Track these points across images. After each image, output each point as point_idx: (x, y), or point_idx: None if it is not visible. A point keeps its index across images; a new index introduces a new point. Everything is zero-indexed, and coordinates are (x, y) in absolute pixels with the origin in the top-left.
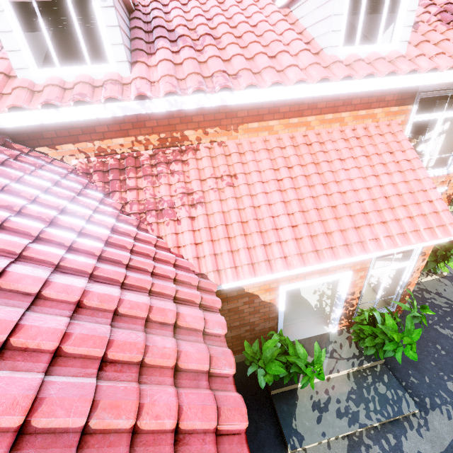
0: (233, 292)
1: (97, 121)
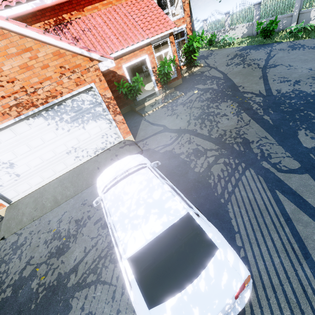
0: (105, 71)
1: (26, 17)
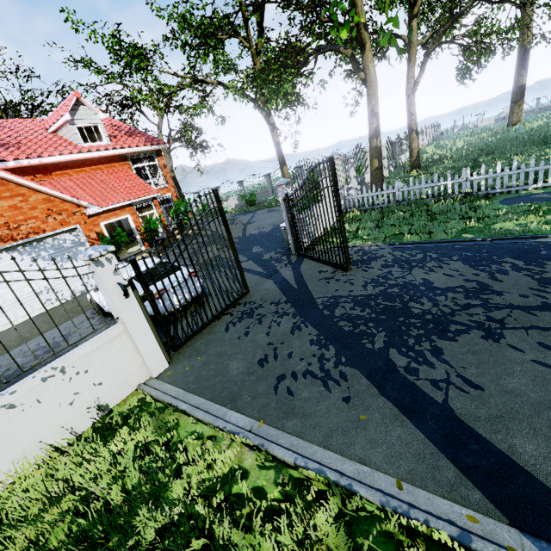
0: None
1: None
